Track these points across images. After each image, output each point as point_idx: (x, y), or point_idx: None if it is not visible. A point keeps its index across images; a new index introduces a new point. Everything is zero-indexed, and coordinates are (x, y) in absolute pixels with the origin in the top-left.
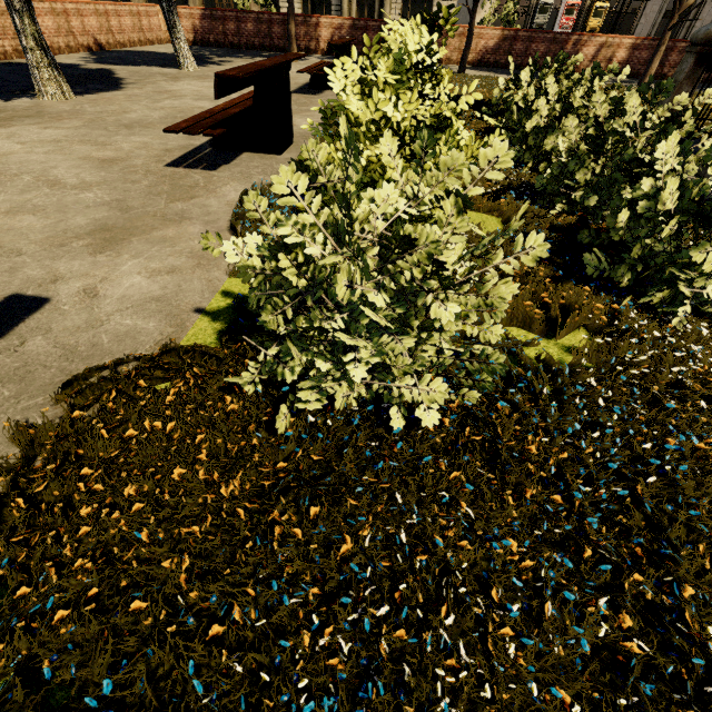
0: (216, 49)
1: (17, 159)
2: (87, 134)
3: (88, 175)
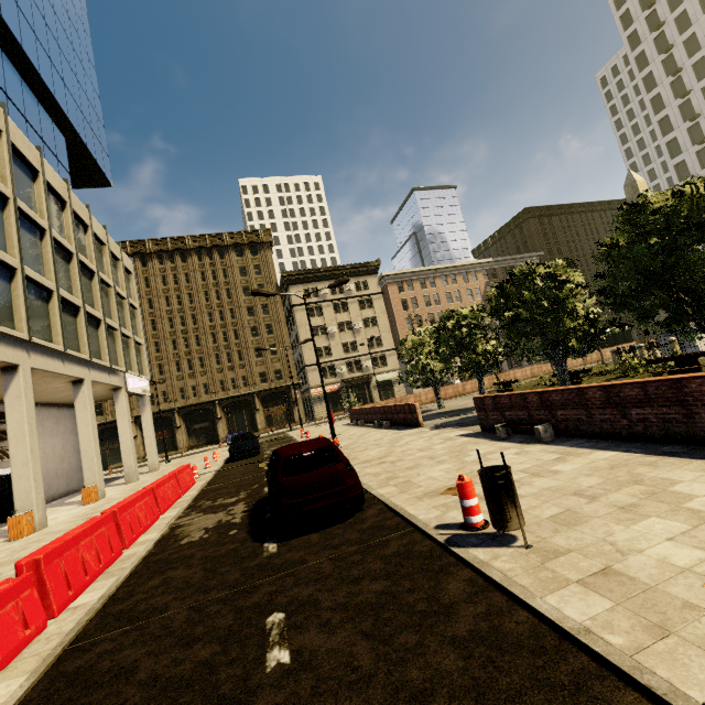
0: None
1: None
2: None
3: None
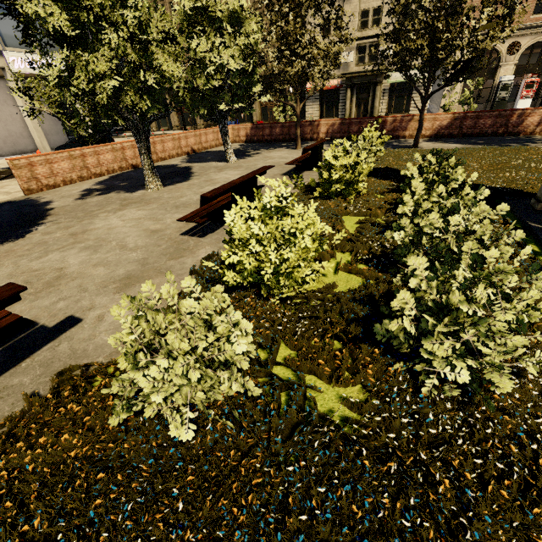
0: (256, 144)
1: (116, 231)
2: (155, 213)
3: (141, 241)
